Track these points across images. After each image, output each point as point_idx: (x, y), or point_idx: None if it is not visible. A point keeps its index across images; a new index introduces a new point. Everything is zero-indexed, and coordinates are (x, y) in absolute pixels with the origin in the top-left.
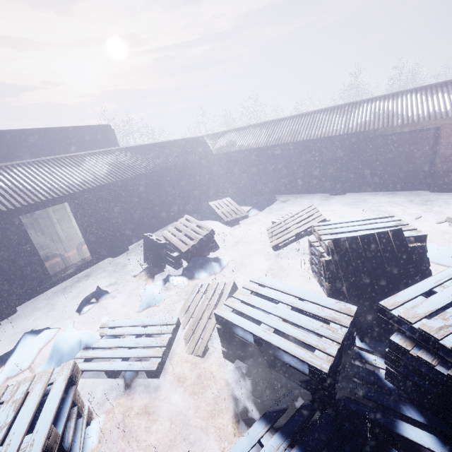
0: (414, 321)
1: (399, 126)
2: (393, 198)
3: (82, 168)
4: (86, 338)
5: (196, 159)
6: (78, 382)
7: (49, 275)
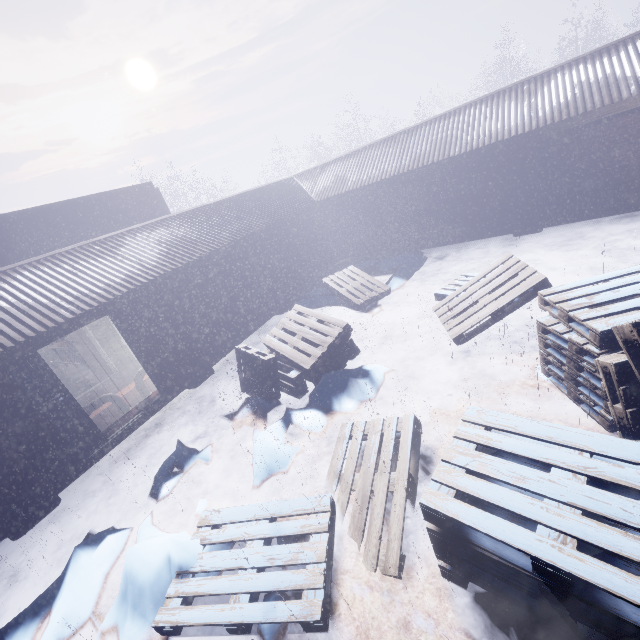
0: None
1: (633, 97)
2: (633, 224)
3: (121, 256)
4: (178, 556)
5: (291, 213)
6: None
7: (101, 433)
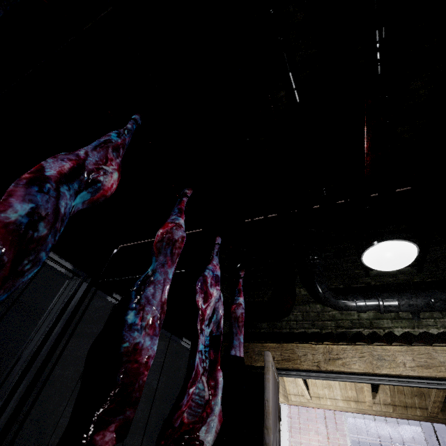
0: None
1: None
2: None
3: None
4: None
5: None
6: None
7: None
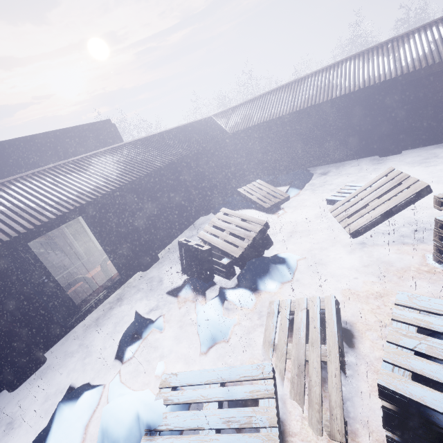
0: None
1: None
2: None
3: (90, 172)
4: (146, 415)
5: (212, 141)
6: None
7: (76, 306)
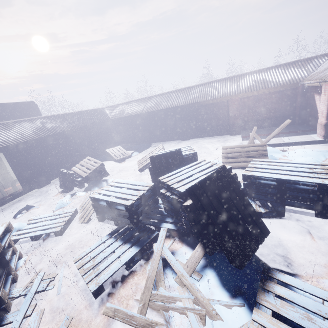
0: (166, 181)
1: (209, 100)
2: (212, 140)
3: (13, 130)
4: (18, 225)
5: (97, 122)
6: (12, 231)
7: None
